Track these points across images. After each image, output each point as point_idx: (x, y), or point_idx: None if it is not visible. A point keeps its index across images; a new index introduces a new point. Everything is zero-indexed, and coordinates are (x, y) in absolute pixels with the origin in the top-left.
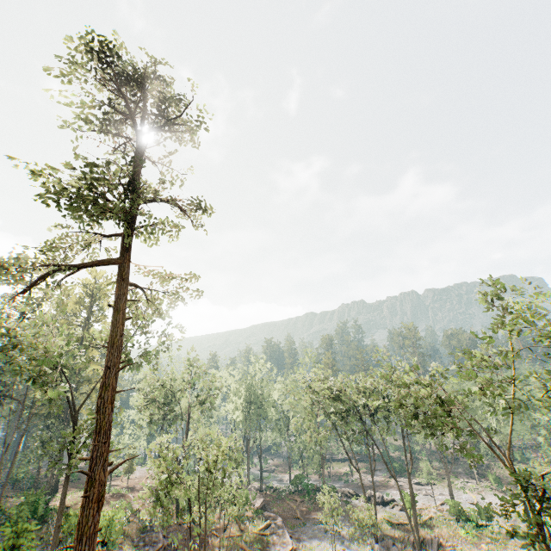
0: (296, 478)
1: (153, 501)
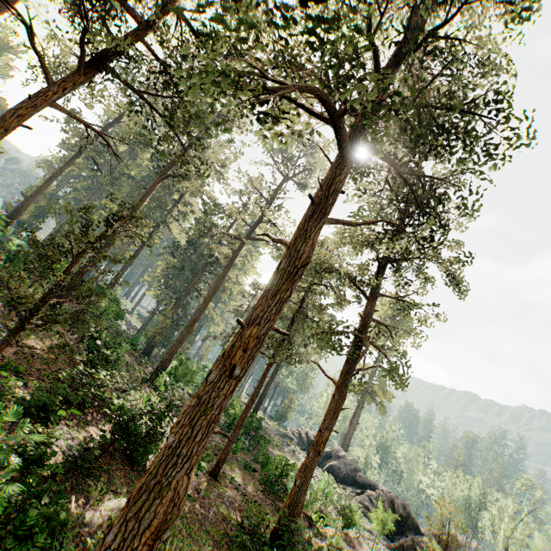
0: None
1: None
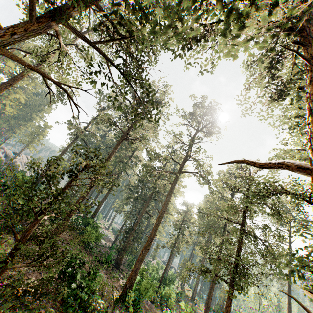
0: None
1: None
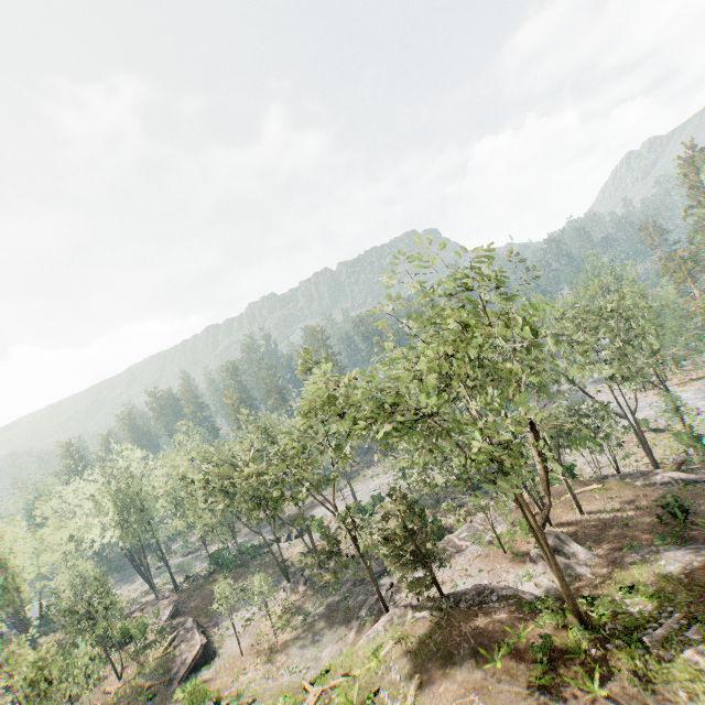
0: (214, 556)
1: (11, 704)
